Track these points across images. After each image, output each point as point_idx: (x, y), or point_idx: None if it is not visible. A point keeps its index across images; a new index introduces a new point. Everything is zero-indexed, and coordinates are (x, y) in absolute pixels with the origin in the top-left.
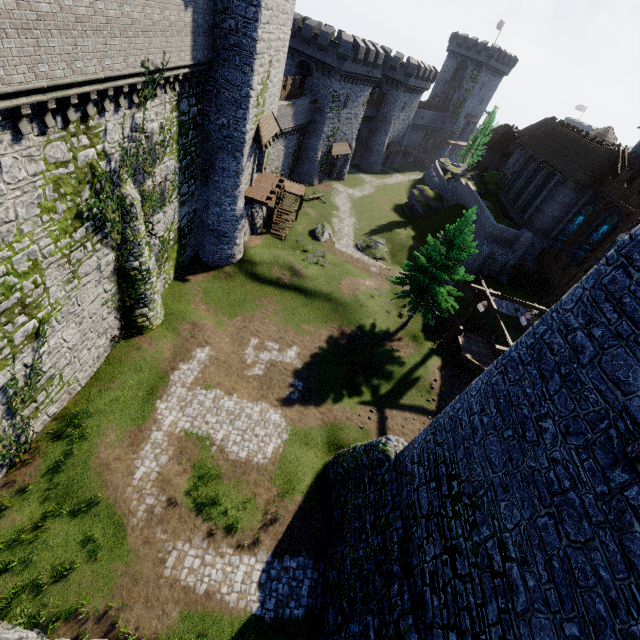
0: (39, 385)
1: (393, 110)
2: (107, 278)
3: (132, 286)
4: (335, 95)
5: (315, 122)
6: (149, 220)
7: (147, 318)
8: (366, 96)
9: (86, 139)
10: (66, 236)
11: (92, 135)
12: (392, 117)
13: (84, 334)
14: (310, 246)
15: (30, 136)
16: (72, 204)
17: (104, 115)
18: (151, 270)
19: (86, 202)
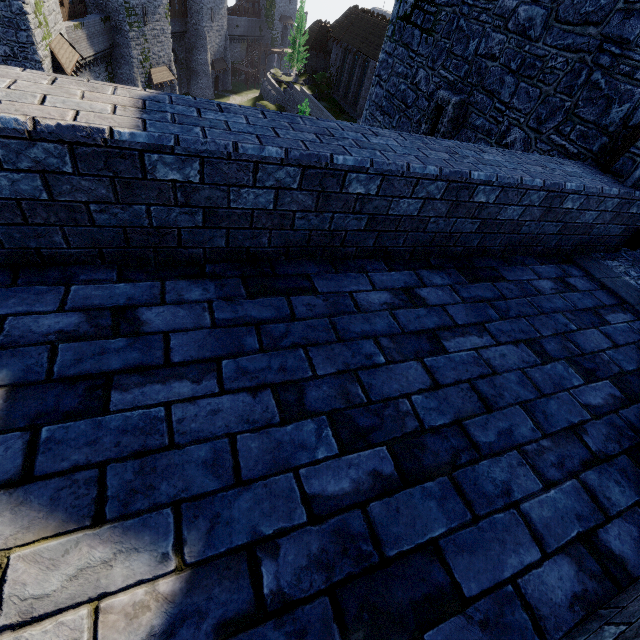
0: None
1: (202, 20)
2: None
3: None
4: (128, 7)
5: (118, 46)
6: None
7: None
8: (165, 5)
9: None
10: None
11: None
12: (204, 29)
13: None
14: None
15: None
16: None
17: None
18: None
19: None
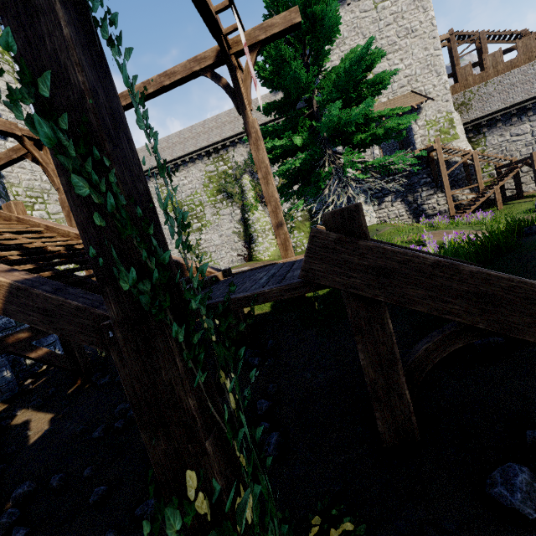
0: (201, 251)
1: None
2: (236, 221)
3: (247, 228)
4: None
5: None
6: (261, 196)
7: (254, 250)
8: None
9: (223, 163)
10: (214, 197)
11: (225, 161)
12: None
13: (223, 243)
14: (471, 215)
15: (201, 165)
16: (216, 185)
17: (231, 153)
18: (253, 220)
19: (223, 185)
